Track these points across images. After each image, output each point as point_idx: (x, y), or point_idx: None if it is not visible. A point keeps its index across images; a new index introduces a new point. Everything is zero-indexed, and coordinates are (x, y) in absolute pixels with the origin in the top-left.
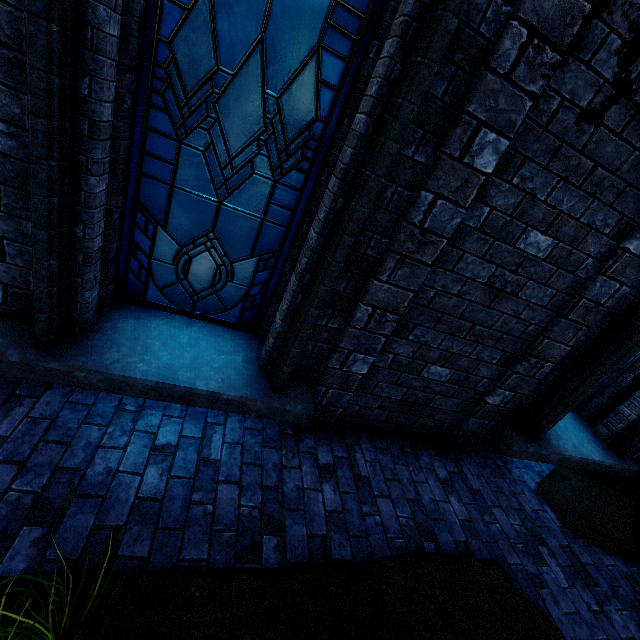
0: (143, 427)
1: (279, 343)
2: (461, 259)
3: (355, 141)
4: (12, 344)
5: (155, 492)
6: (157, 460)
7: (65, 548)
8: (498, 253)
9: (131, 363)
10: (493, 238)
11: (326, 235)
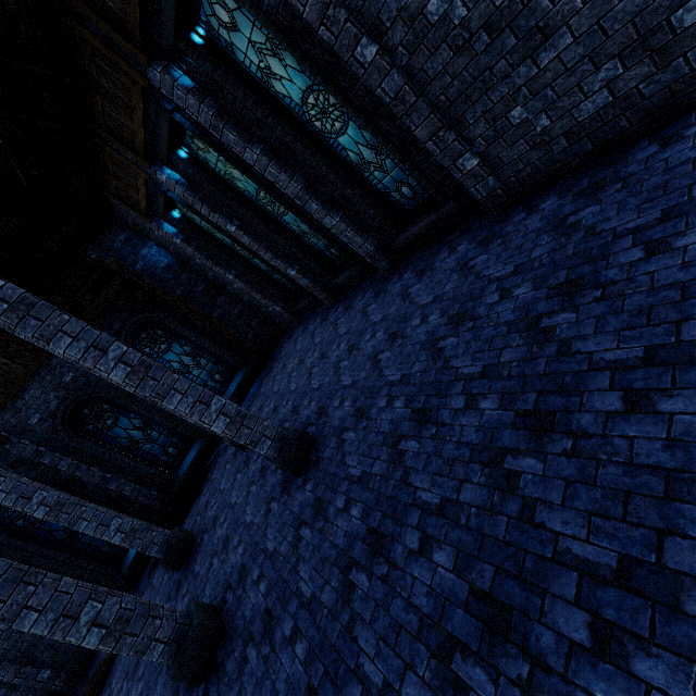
0: None
1: None
2: (6, 648)
3: None
4: None
5: None
6: None
7: None
8: (8, 635)
9: None
10: (0, 640)
11: None
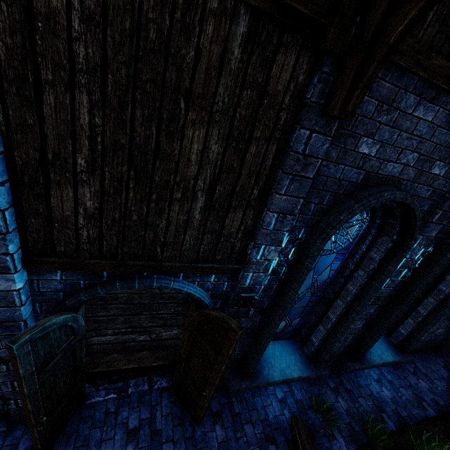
0: (367, 374)
1: (403, 339)
2: None
3: (444, 295)
4: (352, 363)
5: (391, 396)
6: (381, 385)
7: (393, 417)
8: None
9: (373, 358)
10: None
11: (428, 313)
